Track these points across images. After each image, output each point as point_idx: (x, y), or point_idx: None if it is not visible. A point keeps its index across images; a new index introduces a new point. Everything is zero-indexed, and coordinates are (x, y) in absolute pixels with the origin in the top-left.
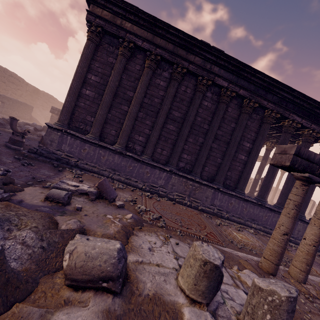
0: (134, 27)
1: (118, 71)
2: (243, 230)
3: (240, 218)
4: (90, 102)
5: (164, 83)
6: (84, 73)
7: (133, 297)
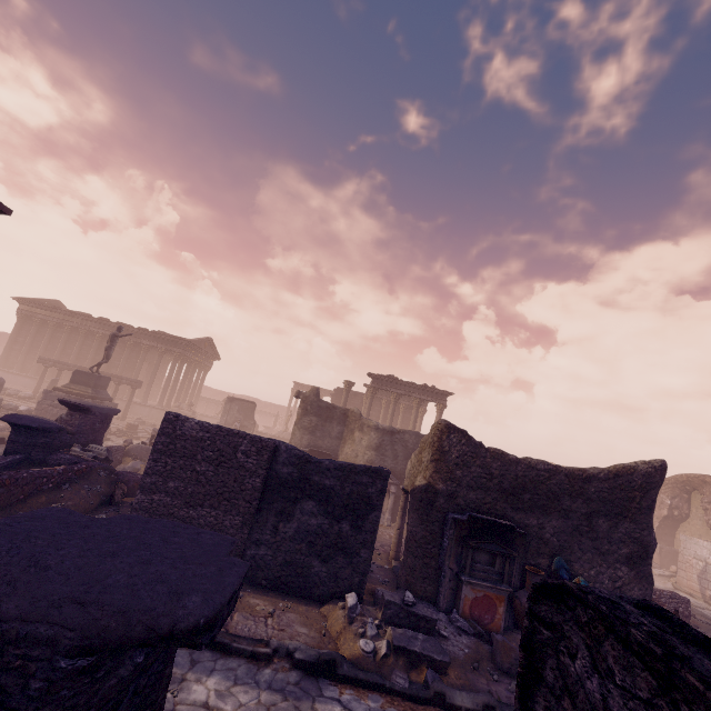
0: (43, 311)
1: (33, 333)
2: None
3: None
4: (18, 352)
5: (62, 335)
6: (15, 338)
7: None
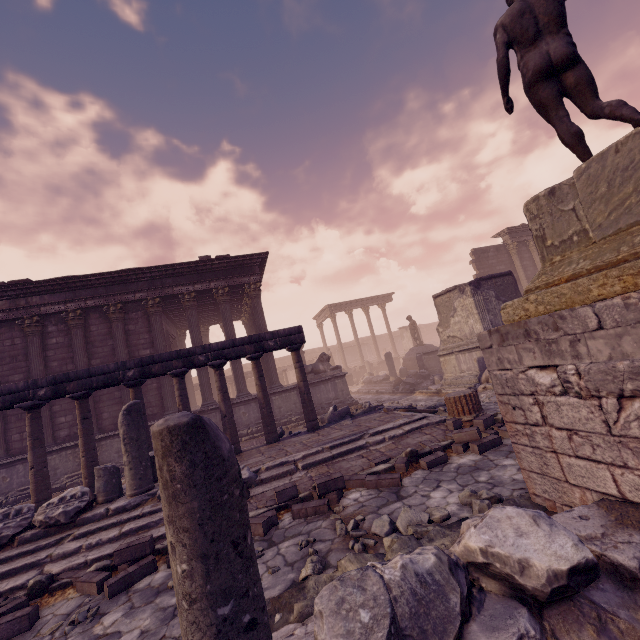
0: None
1: None
2: None
3: None
4: None
5: None
6: None
7: None
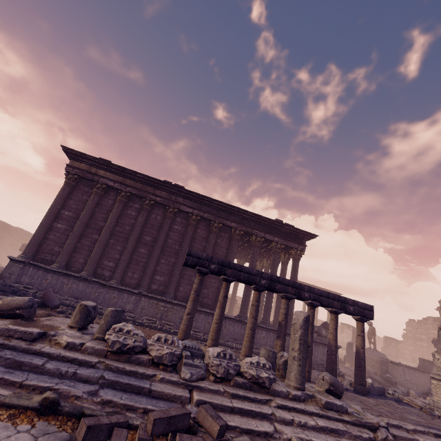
0: (108, 173)
1: (91, 206)
2: None
3: (220, 339)
4: (61, 234)
5: (135, 213)
6: (58, 210)
7: (34, 323)
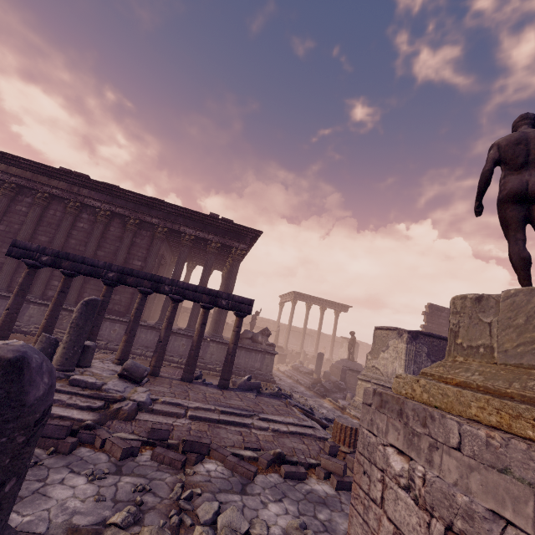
0: None
1: None
2: (110, 354)
3: None
4: None
5: (27, 209)
6: None
7: None
